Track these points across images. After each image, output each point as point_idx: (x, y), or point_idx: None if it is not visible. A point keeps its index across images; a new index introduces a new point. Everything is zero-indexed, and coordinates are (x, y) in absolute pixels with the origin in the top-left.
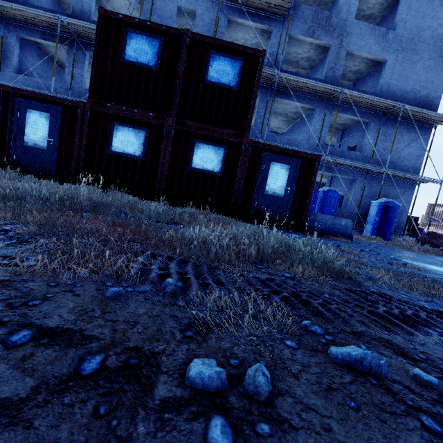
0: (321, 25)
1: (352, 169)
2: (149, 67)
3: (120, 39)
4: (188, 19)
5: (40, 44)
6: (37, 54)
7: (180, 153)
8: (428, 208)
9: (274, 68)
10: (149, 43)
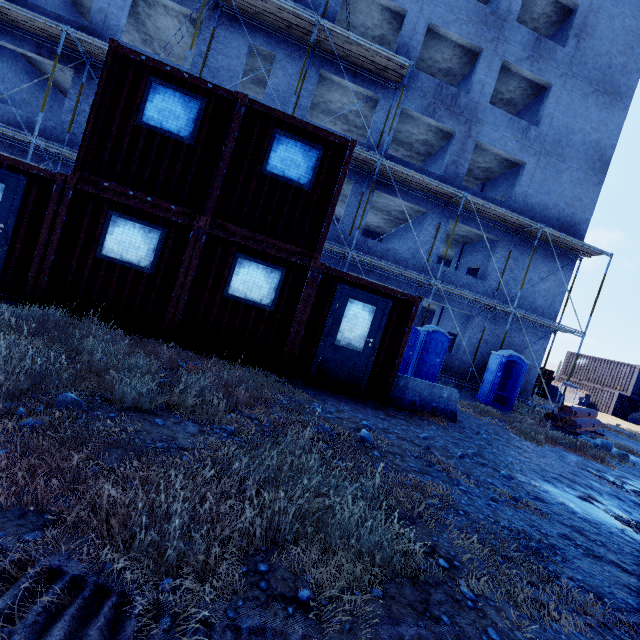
0: (445, 104)
1: (470, 302)
2: (179, 138)
3: (138, 90)
4: (261, 65)
5: (32, 58)
6: (26, 71)
7: (212, 270)
8: (566, 357)
9: (377, 150)
10: (183, 104)
